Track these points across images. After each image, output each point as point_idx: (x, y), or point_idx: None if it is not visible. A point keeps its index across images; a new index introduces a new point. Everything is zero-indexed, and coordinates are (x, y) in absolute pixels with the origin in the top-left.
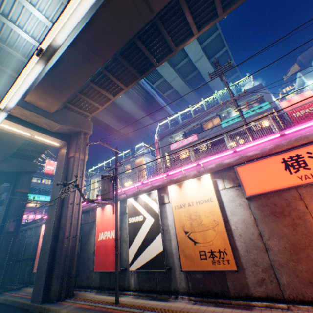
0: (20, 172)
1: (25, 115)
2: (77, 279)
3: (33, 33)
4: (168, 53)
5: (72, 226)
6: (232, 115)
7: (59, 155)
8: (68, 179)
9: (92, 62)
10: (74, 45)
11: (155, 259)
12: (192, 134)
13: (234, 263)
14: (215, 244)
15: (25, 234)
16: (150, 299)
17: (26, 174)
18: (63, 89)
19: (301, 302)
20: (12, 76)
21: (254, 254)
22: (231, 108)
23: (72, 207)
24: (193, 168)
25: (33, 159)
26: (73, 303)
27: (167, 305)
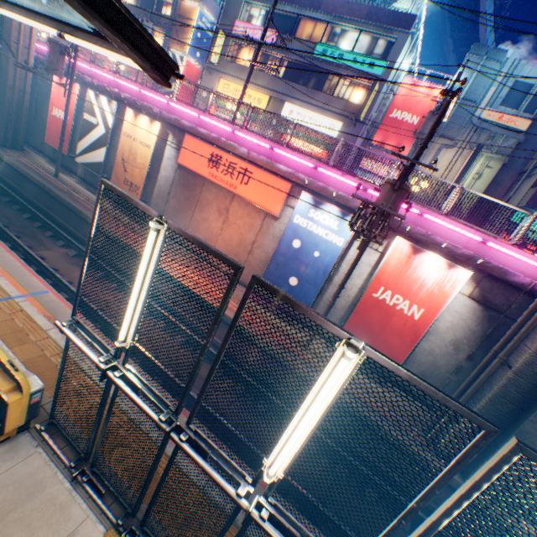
0: None
1: None
2: (31, 139)
3: None
4: None
5: (18, 79)
6: (343, 44)
7: None
8: None
9: None
10: None
11: (96, 165)
12: (279, 28)
13: (140, 198)
14: (137, 181)
15: None
16: (87, 190)
17: None
18: None
19: None
20: None
21: (160, 201)
22: (350, 28)
23: (17, 49)
24: (165, 106)
25: None
26: (19, 157)
27: (92, 197)
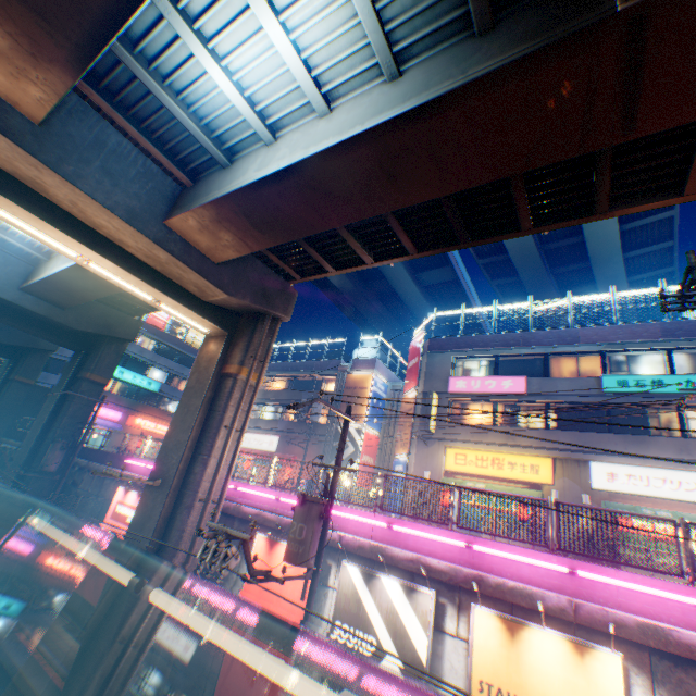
0: (101, 335)
1: (155, 257)
2: None
3: (243, 77)
4: (575, 211)
5: (190, 561)
6: (639, 367)
7: (201, 353)
8: (208, 430)
9: (372, 195)
10: (345, 149)
11: None
12: (515, 371)
13: None
14: None
15: (76, 476)
16: None
17: (112, 343)
18: (268, 227)
19: None
20: (152, 154)
21: None
22: (644, 349)
23: (200, 506)
24: (551, 573)
25: (136, 313)
26: None
27: None
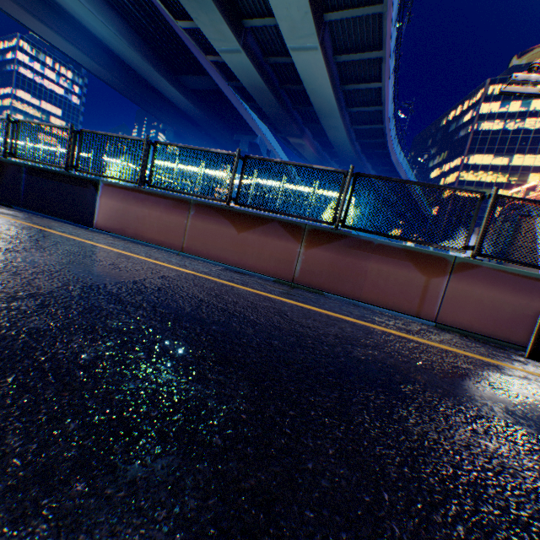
0: None
1: None
2: None
3: None
4: None
5: None
6: None
7: None
8: None
9: None
10: None
11: None
12: None
13: None
14: None
15: None
16: None
17: None
18: None
19: None
20: None
21: None
22: None
23: None
24: None
25: None
26: None
27: None
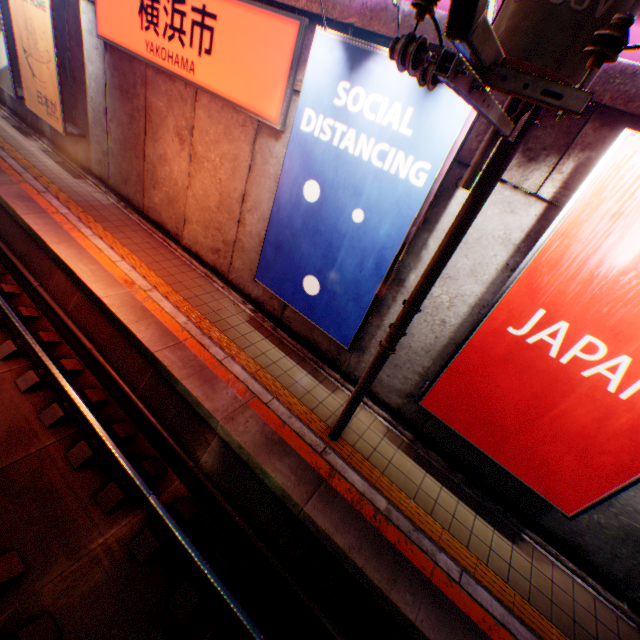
0: None
1: None
2: None
3: None
4: None
5: None
6: None
7: None
8: None
9: None
10: None
11: (5, 75)
12: None
13: (63, 128)
14: (51, 92)
15: None
16: (15, 127)
17: None
18: None
19: (119, 195)
20: None
21: (100, 132)
22: None
23: None
24: None
25: None
26: None
27: (13, 139)
